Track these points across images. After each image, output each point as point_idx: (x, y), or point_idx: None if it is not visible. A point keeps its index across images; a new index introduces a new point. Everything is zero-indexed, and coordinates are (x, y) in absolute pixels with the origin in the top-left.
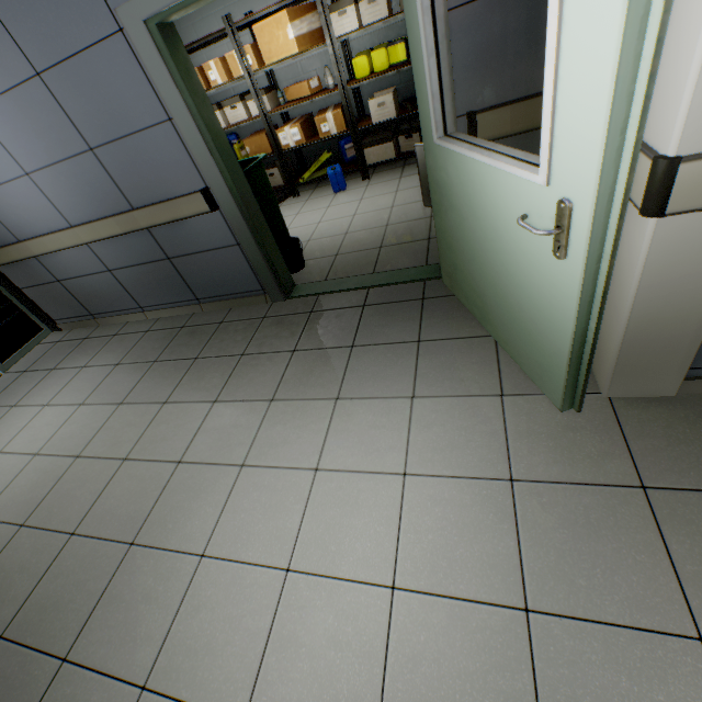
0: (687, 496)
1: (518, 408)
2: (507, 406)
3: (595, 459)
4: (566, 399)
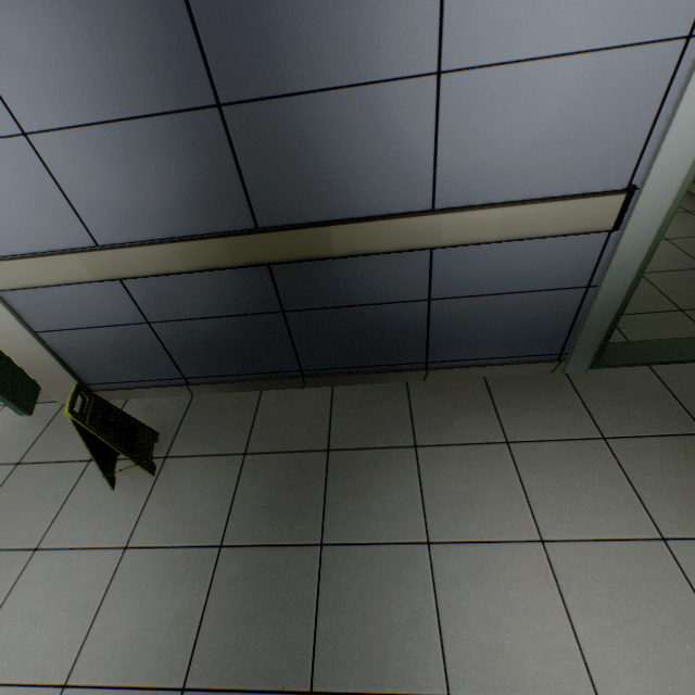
0: (35, 467)
1: (6, 414)
2: (2, 413)
3: (13, 447)
4: (14, 407)
